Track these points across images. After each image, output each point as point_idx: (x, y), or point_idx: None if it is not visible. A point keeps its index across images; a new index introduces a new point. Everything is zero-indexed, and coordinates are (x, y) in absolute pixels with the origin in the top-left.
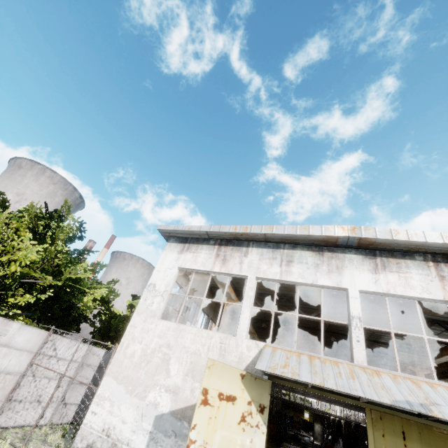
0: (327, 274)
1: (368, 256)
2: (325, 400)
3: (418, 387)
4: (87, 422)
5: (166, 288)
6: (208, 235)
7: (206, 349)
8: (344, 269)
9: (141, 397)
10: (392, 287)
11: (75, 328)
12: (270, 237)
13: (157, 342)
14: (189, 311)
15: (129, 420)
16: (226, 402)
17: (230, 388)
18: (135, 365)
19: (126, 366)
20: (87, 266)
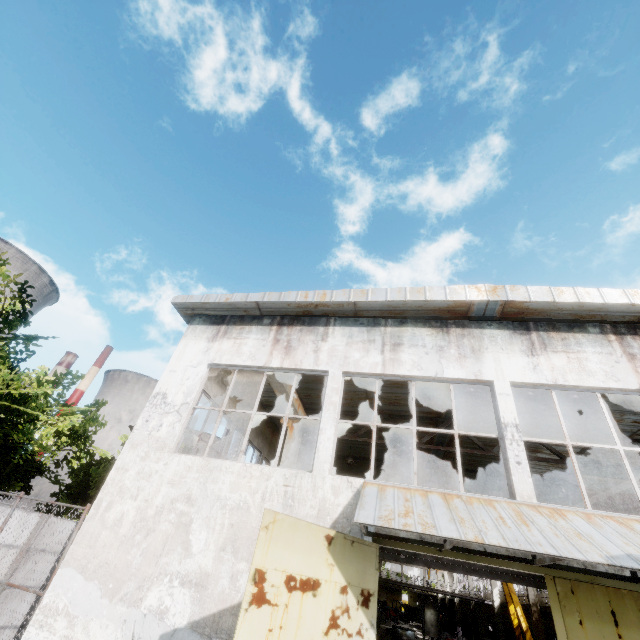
0: (458, 361)
1: (518, 331)
2: (463, 569)
3: (631, 530)
4: None
5: (185, 399)
6: (261, 310)
7: (258, 499)
8: (483, 352)
9: (131, 602)
10: (560, 374)
11: (21, 487)
12: (363, 308)
13: (166, 494)
14: (228, 443)
15: None
16: (301, 593)
17: (308, 564)
18: (123, 541)
19: (104, 544)
20: (43, 375)
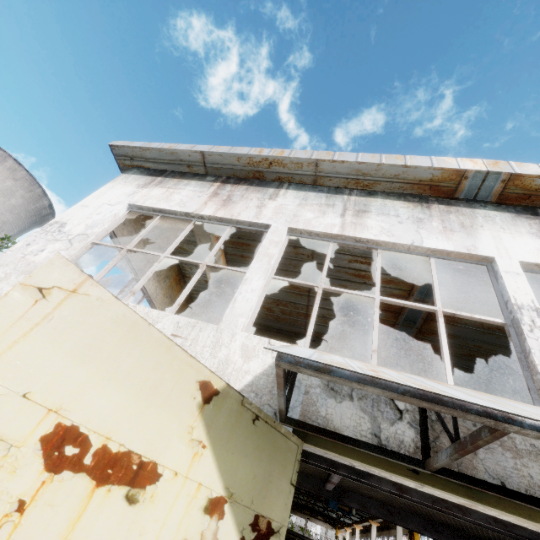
0: (442, 233)
1: (523, 215)
2: (419, 525)
3: None
4: None
5: (85, 230)
6: (206, 166)
7: None
8: (477, 229)
9: None
10: None
11: None
12: (325, 173)
13: None
14: None
15: None
16: (90, 483)
17: (138, 421)
18: None
19: None
20: None
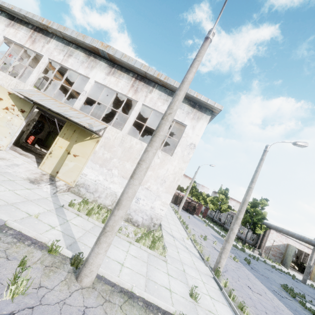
0: (85, 68)
1: (110, 66)
2: None
3: (84, 116)
4: None
5: None
6: (28, 20)
7: (7, 85)
8: (94, 69)
9: None
10: (109, 83)
11: None
12: (64, 36)
13: None
14: None
15: None
16: None
17: None
18: None
19: None
20: None
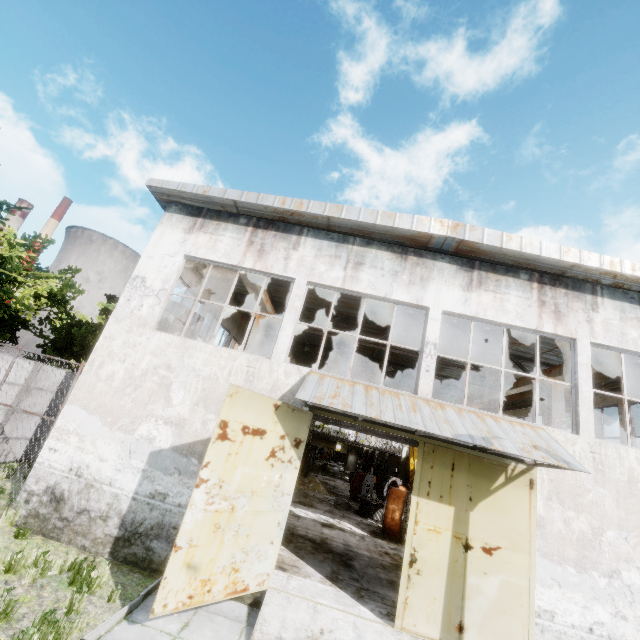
0: (406, 287)
1: (464, 268)
2: (373, 433)
3: (482, 421)
4: (44, 461)
5: (164, 286)
6: (238, 208)
7: (226, 374)
8: (429, 282)
9: (127, 431)
10: (483, 310)
11: (9, 338)
12: (336, 224)
13: (150, 362)
14: (201, 323)
15: (111, 457)
16: (252, 436)
17: (259, 420)
18: (116, 391)
19: (101, 392)
20: (13, 237)
